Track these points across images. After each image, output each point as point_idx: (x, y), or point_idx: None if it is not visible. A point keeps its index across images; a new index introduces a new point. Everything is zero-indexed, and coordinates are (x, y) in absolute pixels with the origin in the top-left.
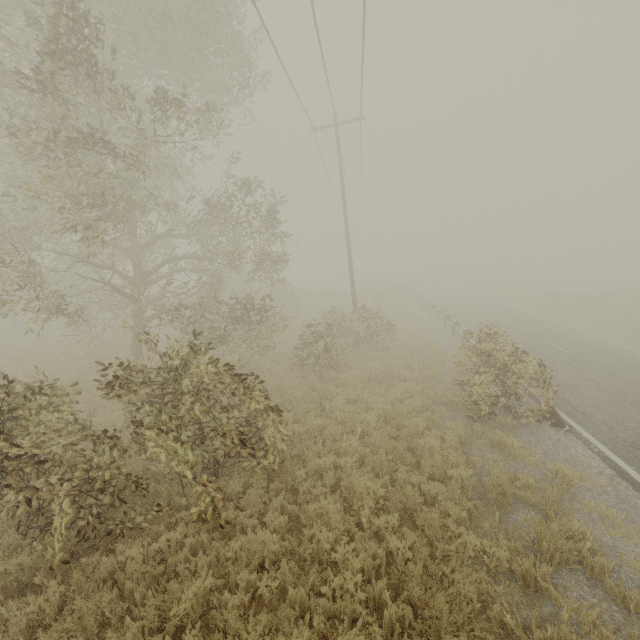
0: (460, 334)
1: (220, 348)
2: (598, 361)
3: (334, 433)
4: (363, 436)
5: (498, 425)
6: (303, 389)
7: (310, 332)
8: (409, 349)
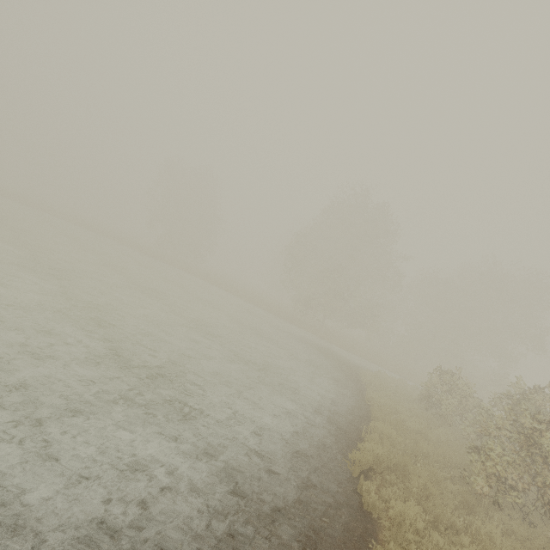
0: None
1: None
2: None
3: None
4: None
5: None
6: None
7: None
8: None
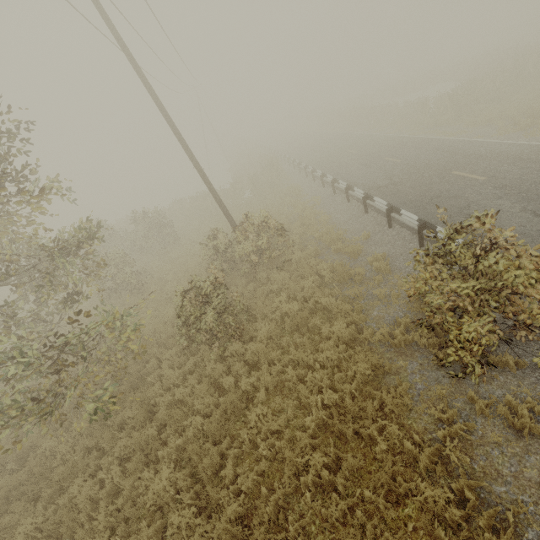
0: (355, 197)
1: (50, 417)
2: (528, 179)
3: (272, 537)
4: (315, 484)
5: (493, 368)
6: (205, 400)
7: (181, 307)
8: (312, 250)
